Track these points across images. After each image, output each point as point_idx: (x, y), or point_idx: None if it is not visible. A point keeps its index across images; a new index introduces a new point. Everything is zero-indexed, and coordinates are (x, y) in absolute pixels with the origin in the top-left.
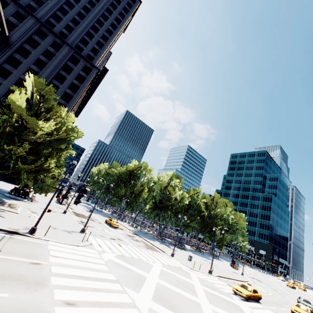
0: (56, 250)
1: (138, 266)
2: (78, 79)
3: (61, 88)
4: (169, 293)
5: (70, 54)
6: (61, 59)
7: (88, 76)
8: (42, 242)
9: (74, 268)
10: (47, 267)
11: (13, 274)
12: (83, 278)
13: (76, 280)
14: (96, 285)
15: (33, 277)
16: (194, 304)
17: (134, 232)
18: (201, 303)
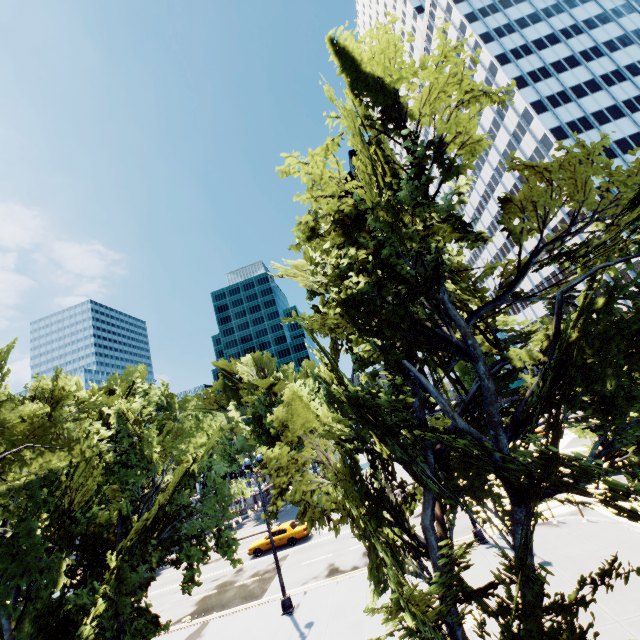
0: None
1: None
2: None
3: None
4: None
5: None
6: None
7: None
8: None
9: None
10: None
11: None
12: None
13: None
14: None
15: None
16: None
17: None
18: None
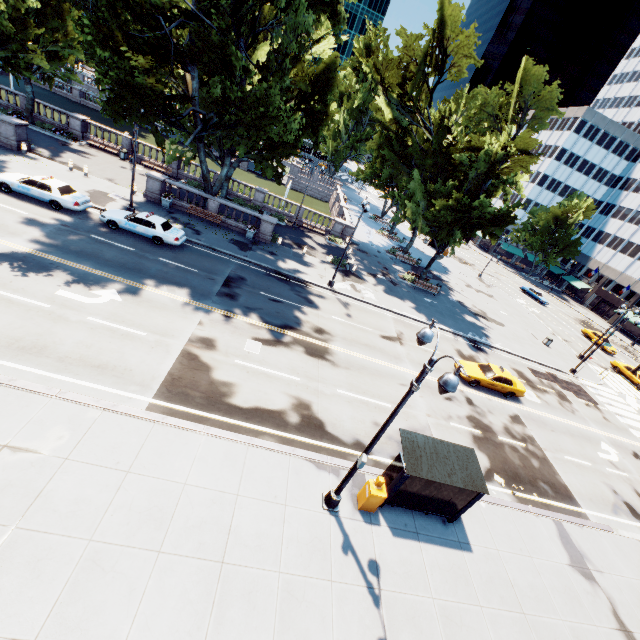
0: None
1: None
2: None
3: None
4: None
5: None
6: None
7: None
8: None
9: None
10: None
11: None
12: None
13: None
14: None
15: None
16: None
17: (458, 335)
18: None
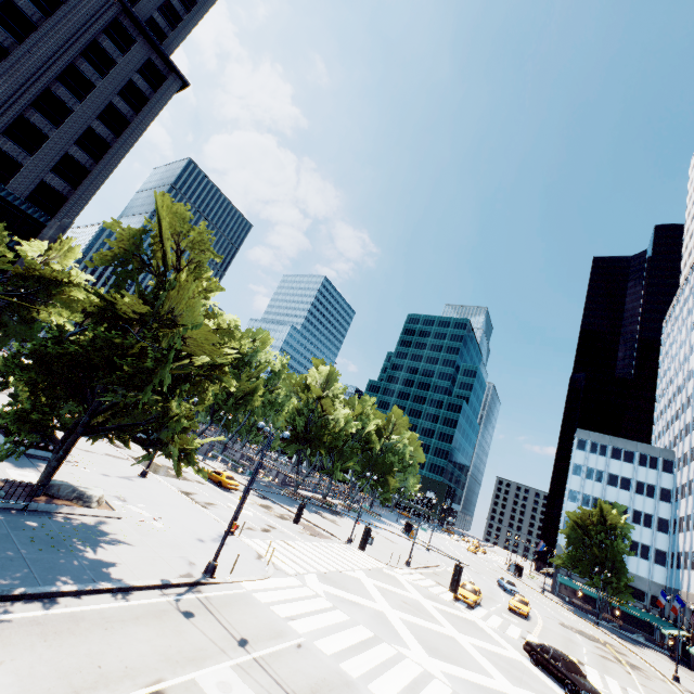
0: (273, 602)
1: (355, 591)
2: (126, 96)
3: (77, 115)
4: (424, 633)
5: (108, 13)
6: (83, 22)
7: (157, 94)
8: (239, 590)
9: (330, 635)
10: (313, 647)
11: (316, 681)
12: (355, 649)
13: (358, 658)
14: (377, 656)
15: (332, 675)
16: (453, 641)
17: (257, 492)
18: (456, 637)
